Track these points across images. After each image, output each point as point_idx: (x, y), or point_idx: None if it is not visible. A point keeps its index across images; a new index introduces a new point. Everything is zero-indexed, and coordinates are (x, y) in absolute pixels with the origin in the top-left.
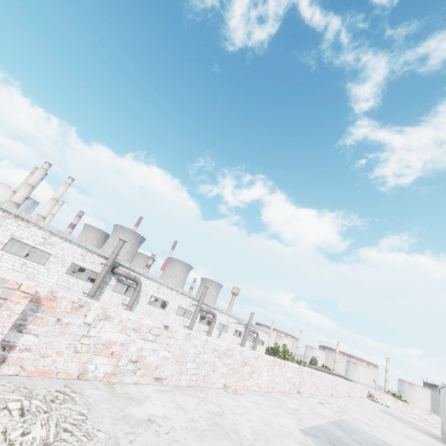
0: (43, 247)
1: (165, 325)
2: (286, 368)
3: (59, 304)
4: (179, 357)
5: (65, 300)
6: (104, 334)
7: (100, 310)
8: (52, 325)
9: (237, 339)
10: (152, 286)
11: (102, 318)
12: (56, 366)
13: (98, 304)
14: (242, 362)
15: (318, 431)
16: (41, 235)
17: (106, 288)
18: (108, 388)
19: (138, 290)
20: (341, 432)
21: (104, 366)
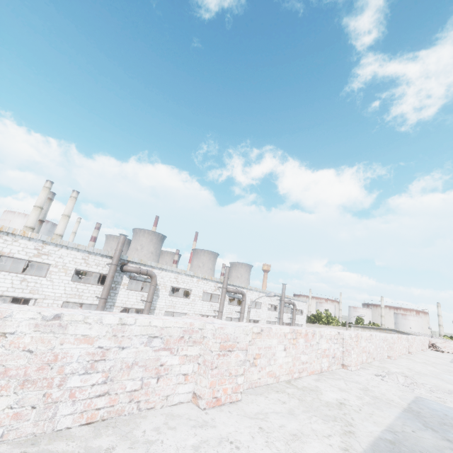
0: (39, 259)
1: None
2: (317, 339)
3: None
4: (32, 371)
5: None
6: None
7: None
8: None
9: (274, 313)
10: (170, 277)
11: None
12: None
13: None
14: (222, 347)
15: (387, 452)
16: (33, 247)
17: (119, 288)
18: None
19: (154, 284)
20: (429, 433)
21: None
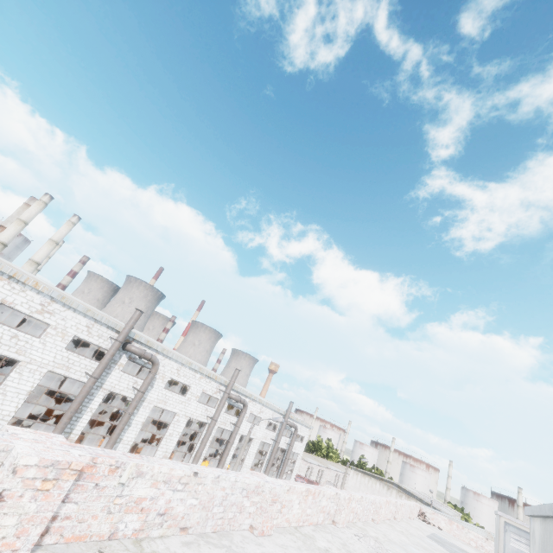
0: (40, 316)
1: (195, 472)
2: (320, 497)
3: (98, 469)
4: (206, 502)
5: (104, 464)
6: (136, 491)
7: (134, 468)
8: (91, 490)
9: (271, 433)
10: (172, 367)
11: (136, 476)
12: (90, 530)
13: (133, 462)
14: (272, 500)
15: None
16: (39, 301)
17: (114, 367)
18: (137, 547)
19: (154, 372)
20: None
21: (134, 523)
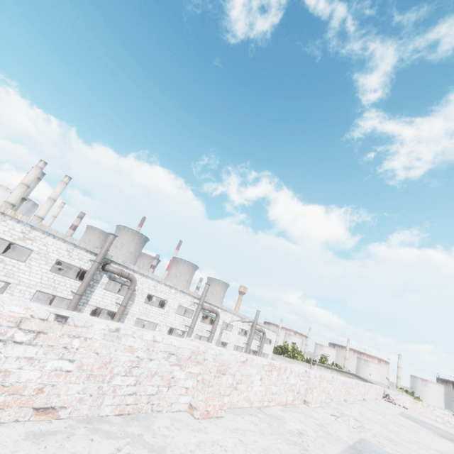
0: (23, 243)
1: (59, 315)
2: (287, 374)
3: None
4: (95, 368)
5: None
6: None
7: None
8: None
9: (243, 338)
10: (149, 284)
11: None
12: None
13: None
14: (218, 370)
15: None
16: (20, 230)
17: (97, 286)
18: None
19: (132, 289)
20: None
21: None
